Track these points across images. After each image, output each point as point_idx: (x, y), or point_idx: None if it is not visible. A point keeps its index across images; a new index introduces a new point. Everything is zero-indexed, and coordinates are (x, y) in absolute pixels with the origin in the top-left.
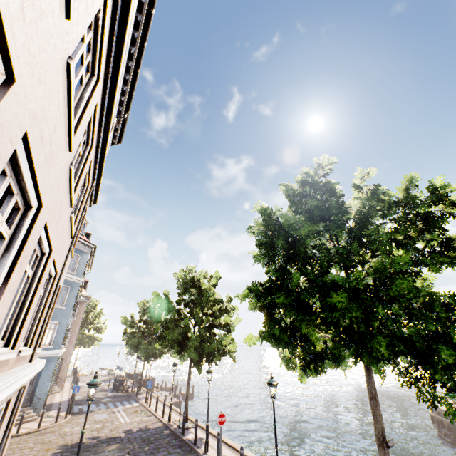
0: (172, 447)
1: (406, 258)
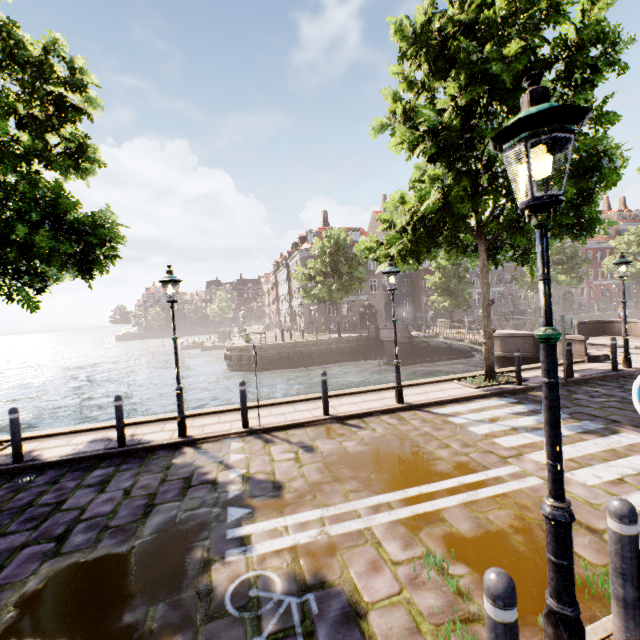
0: (67, 482)
1: None
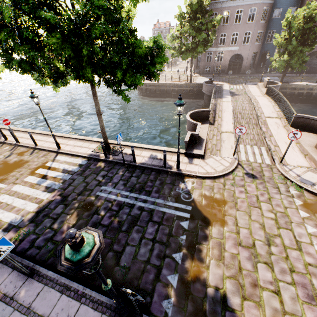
0: None
1: (103, 1)
